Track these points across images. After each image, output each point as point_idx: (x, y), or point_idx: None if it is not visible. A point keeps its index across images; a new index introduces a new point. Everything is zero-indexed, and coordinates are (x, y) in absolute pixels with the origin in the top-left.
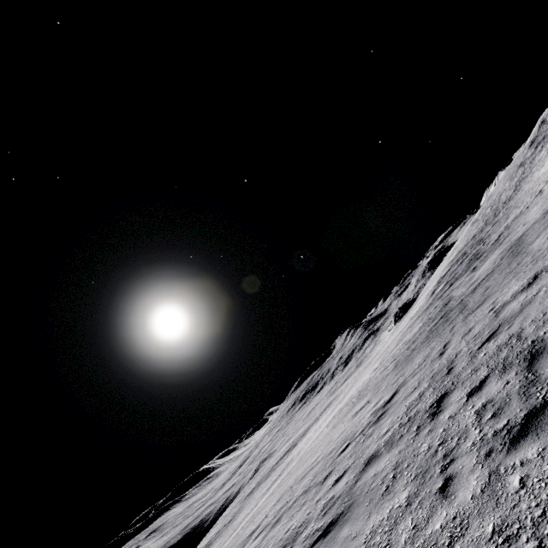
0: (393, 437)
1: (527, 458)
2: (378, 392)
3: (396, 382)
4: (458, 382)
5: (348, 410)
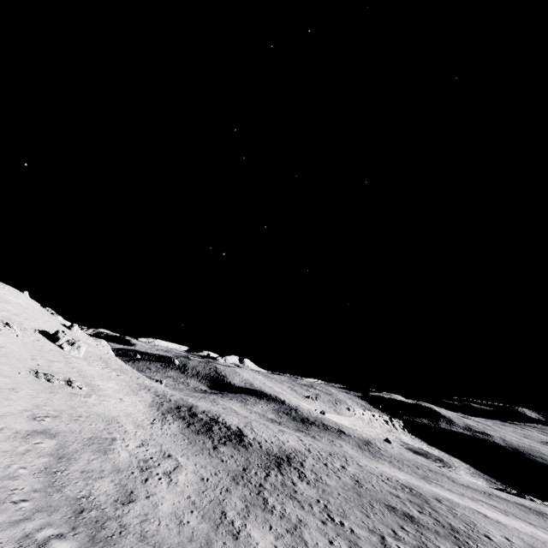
0: (453, 526)
1: (424, 522)
2: (515, 544)
3: (508, 545)
4: (461, 535)
5: (531, 544)
